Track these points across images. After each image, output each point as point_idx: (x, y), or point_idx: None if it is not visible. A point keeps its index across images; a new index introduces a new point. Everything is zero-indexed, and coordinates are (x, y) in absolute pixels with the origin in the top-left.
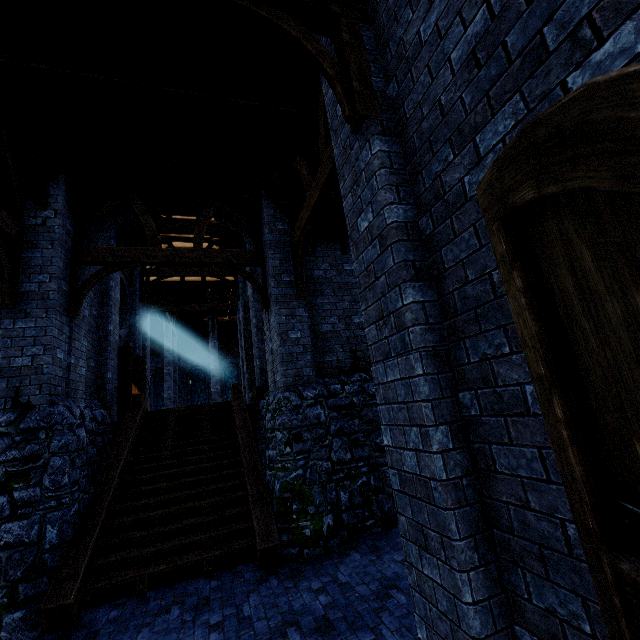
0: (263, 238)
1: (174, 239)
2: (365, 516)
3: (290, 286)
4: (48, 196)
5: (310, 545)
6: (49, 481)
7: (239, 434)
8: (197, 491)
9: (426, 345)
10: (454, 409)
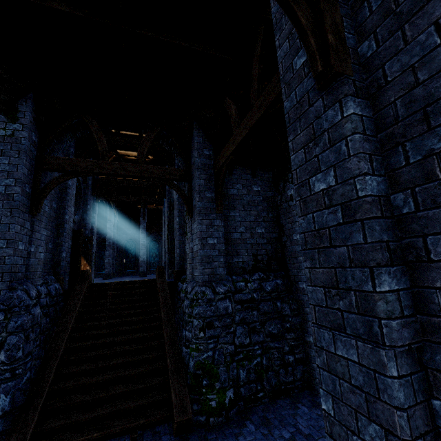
0: (192, 160)
1: (120, 148)
2: (257, 389)
3: (211, 201)
4: (17, 111)
5: (215, 414)
6: (5, 356)
7: (162, 310)
8: (127, 360)
9: (403, 343)
10: (426, 416)
